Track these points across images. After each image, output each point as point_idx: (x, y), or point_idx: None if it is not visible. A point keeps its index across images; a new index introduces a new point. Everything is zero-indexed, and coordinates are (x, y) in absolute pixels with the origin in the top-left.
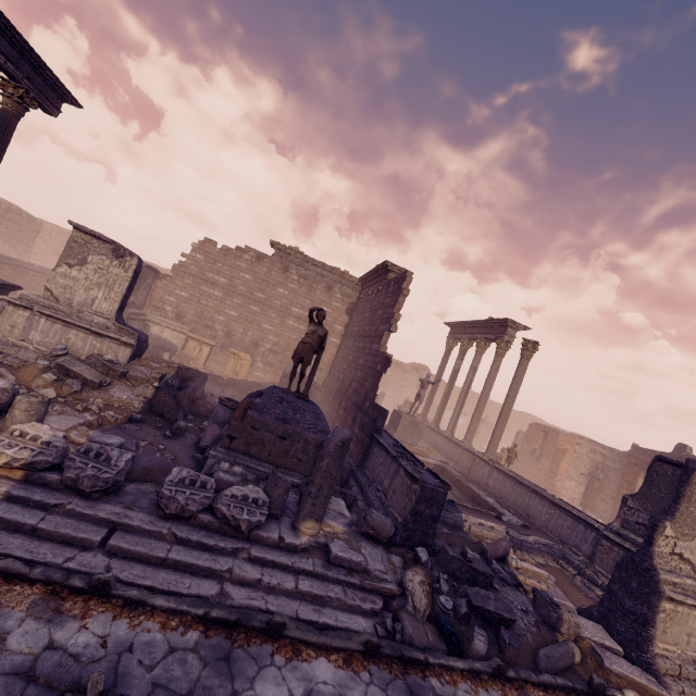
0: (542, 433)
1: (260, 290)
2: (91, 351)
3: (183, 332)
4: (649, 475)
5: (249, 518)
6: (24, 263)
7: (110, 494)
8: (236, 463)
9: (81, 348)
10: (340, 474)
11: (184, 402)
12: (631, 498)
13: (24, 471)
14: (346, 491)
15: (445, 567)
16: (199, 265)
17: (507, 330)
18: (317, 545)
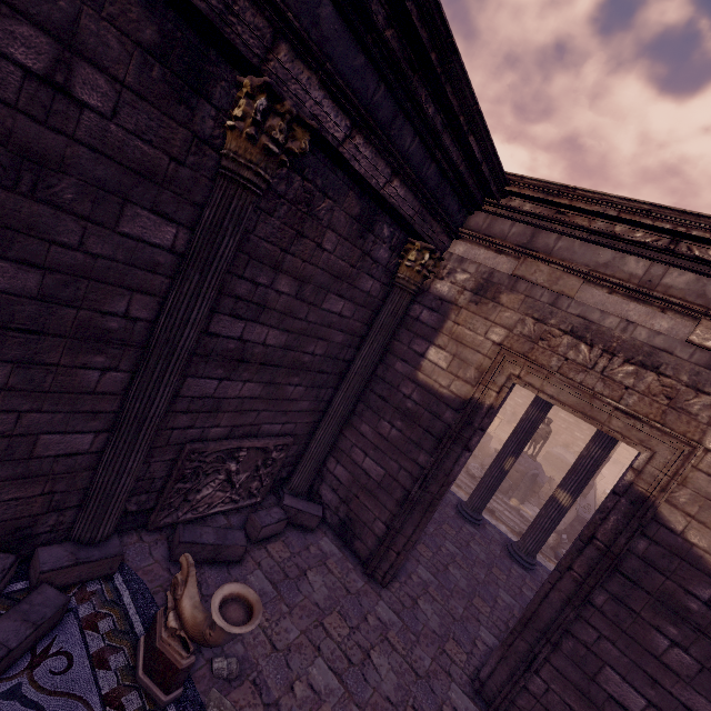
0: None
1: None
2: None
3: None
4: None
5: None
6: None
7: None
8: None
9: None
10: None
11: (478, 446)
12: None
13: None
14: None
15: None
16: None
17: None
18: (516, 508)
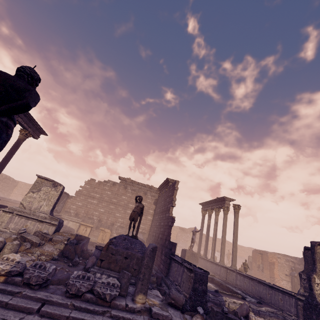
0: (259, 255)
1: (114, 198)
2: (36, 230)
3: (78, 222)
4: (305, 258)
5: (110, 292)
6: (7, 199)
7: (43, 288)
8: (103, 273)
9: (31, 229)
10: (157, 280)
11: (78, 251)
12: (302, 273)
13: (5, 277)
14: (160, 287)
15: (214, 318)
16: (87, 190)
17: (225, 201)
18: (145, 309)
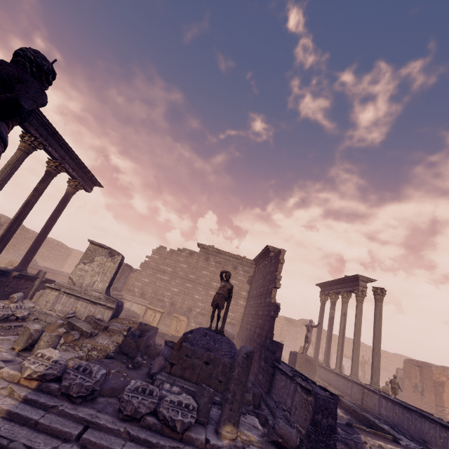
0: (416, 368)
1: (192, 273)
2: (88, 314)
3: (144, 304)
4: None
5: (182, 419)
6: (59, 271)
7: (88, 401)
8: (174, 384)
9: (82, 313)
10: (253, 399)
11: (142, 346)
12: None
13: (38, 381)
14: (258, 411)
15: None
16: (156, 262)
17: (359, 282)
18: (235, 448)
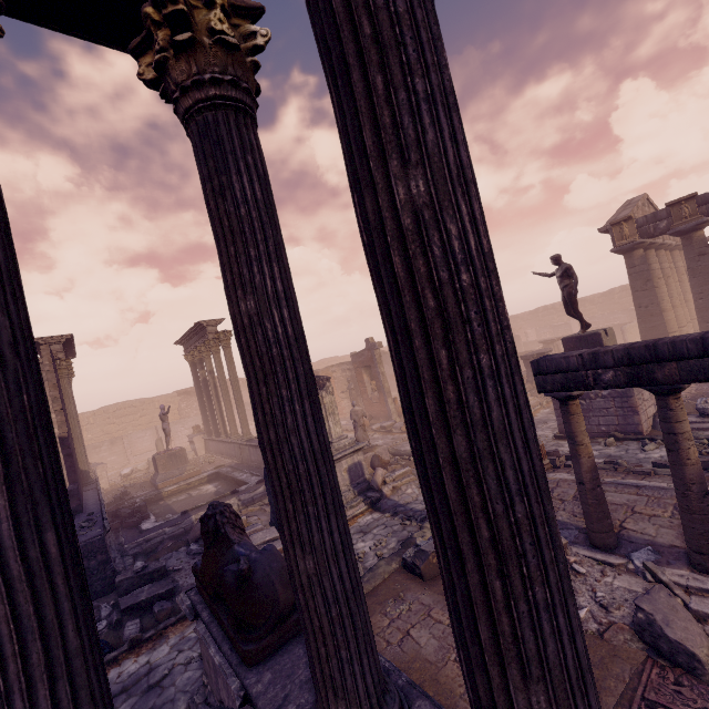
0: None
1: None
2: None
3: None
4: None
5: None
6: None
7: None
8: None
9: None
10: None
11: None
12: None
13: None
14: None
15: (117, 593)
16: None
17: (207, 330)
18: None
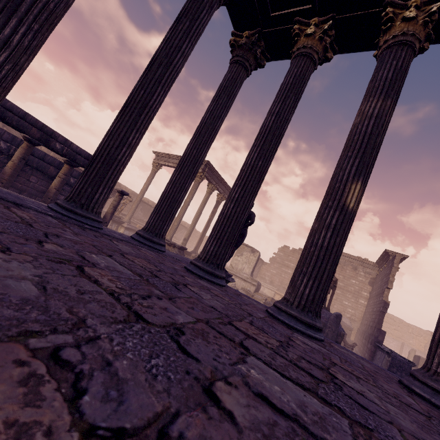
0: None
1: None
2: (242, 287)
3: (273, 290)
4: None
5: None
6: None
7: None
8: None
9: (239, 285)
10: None
11: None
12: None
13: None
14: None
15: None
16: (281, 258)
17: None
18: None
